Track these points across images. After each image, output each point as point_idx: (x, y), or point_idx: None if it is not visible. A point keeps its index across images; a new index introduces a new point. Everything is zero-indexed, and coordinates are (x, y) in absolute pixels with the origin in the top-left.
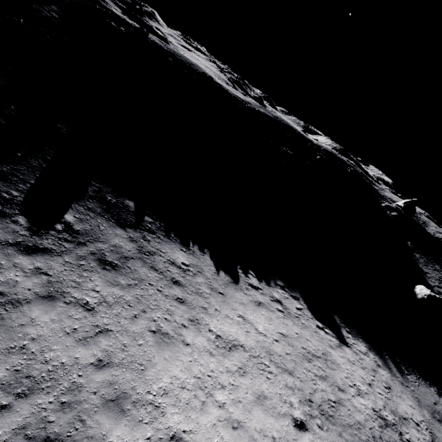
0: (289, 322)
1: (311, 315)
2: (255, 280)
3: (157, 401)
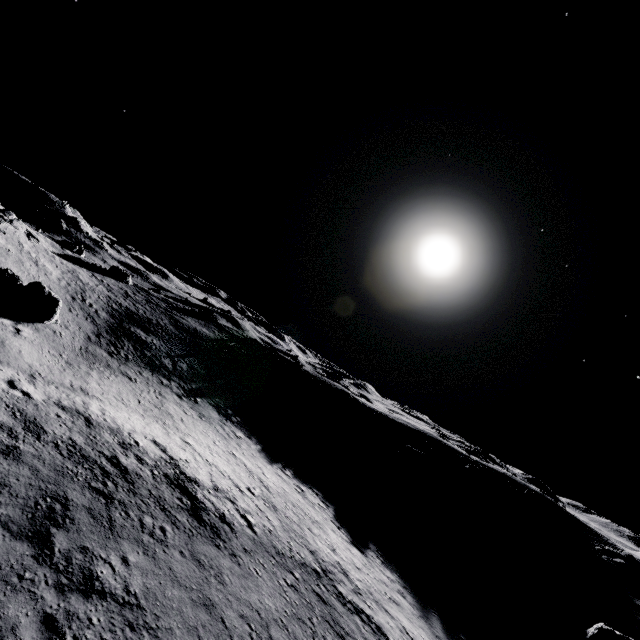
0: (298, 495)
1: (332, 516)
2: (290, 473)
3: (189, 436)
